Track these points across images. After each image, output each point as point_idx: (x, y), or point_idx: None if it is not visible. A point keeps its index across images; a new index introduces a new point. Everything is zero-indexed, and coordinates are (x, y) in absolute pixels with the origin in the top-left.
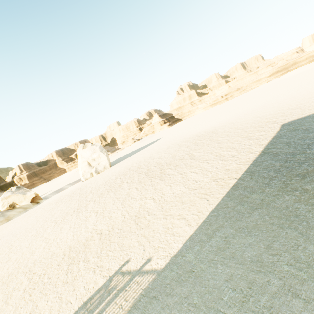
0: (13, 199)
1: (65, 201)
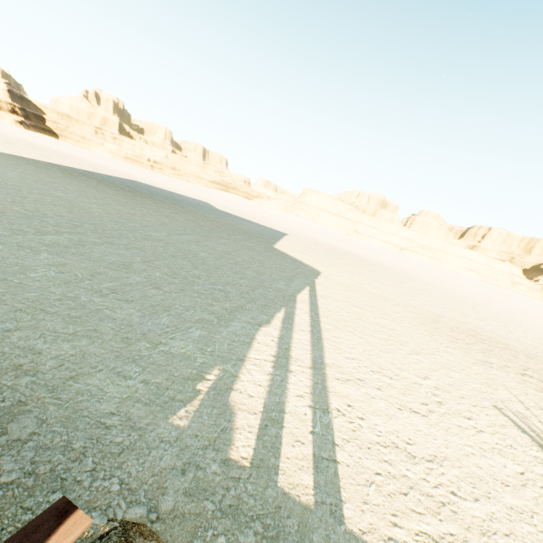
0: None
1: None
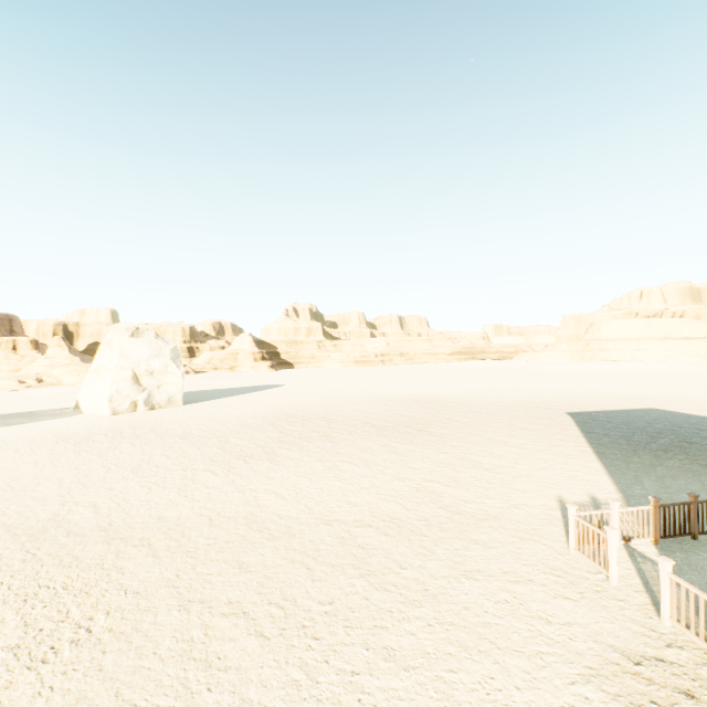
0: None
1: (128, 442)
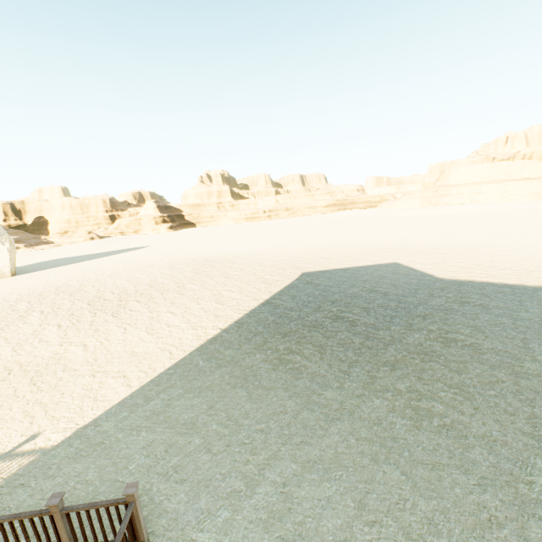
0: None
1: None
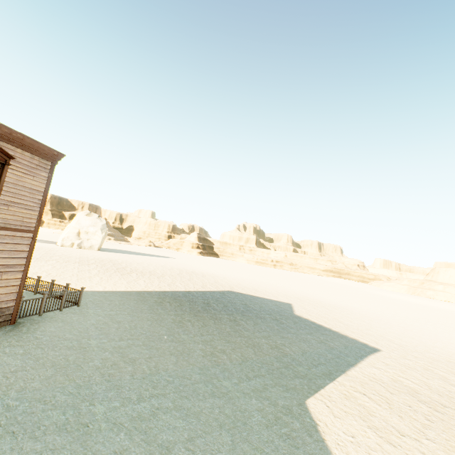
0: None
1: None
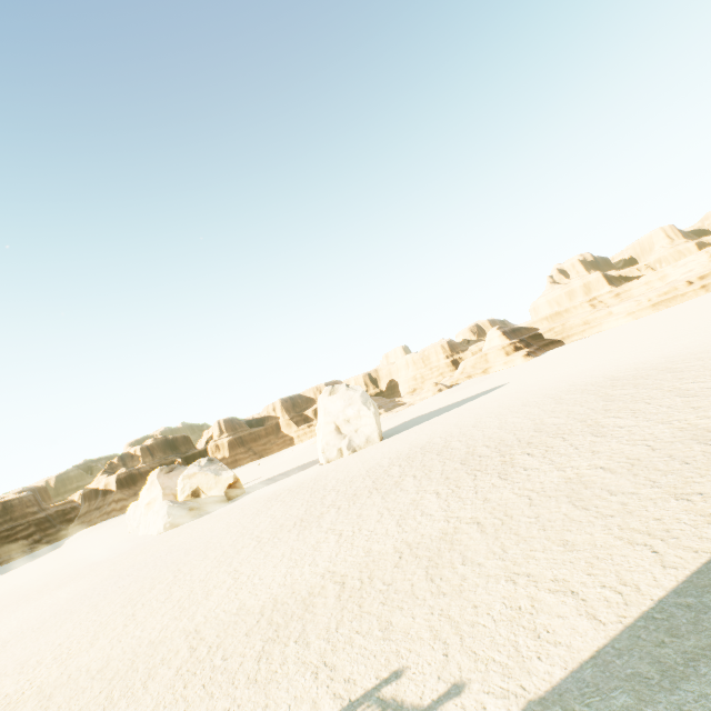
0: (198, 482)
1: (283, 500)
